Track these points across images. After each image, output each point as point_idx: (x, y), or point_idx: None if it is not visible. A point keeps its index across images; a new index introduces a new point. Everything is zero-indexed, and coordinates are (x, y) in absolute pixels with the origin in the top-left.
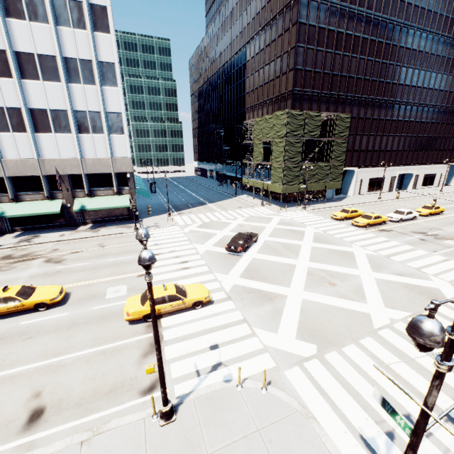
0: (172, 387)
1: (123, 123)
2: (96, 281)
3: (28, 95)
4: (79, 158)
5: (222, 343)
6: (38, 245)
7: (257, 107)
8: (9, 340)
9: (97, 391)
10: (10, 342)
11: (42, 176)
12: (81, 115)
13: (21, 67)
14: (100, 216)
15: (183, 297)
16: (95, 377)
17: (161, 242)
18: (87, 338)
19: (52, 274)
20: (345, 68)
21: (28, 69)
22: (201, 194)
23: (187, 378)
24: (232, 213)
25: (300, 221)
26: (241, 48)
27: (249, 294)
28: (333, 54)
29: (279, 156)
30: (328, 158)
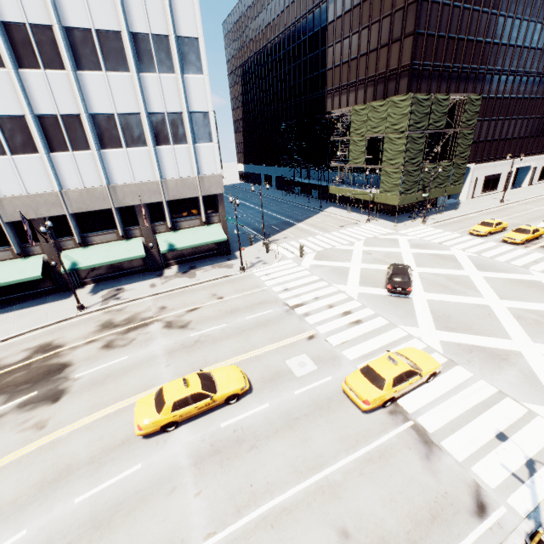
0: (504, 503)
1: (211, 127)
2: (260, 351)
3: (87, 94)
4: (159, 180)
5: (506, 430)
6: (134, 303)
7: (348, 89)
8: (230, 454)
9: (417, 520)
10: (234, 456)
11: (114, 210)
12: (158, 120)
13: (75, 51)
14: (185, 254)
15: (419, 371)
16: (393, 497)
17: (290, 286)
18: (328, 439)
19: (192, 345)
20: (473, 29)
21: (84, 54)
22: (275, 210)
23: (511, 487)
24: (339, 235)
25: (435, 241)
26: (318, 4)
27: (472, 354)
28: (462, 9)
29: (396, 157)
30: (443, 154)
